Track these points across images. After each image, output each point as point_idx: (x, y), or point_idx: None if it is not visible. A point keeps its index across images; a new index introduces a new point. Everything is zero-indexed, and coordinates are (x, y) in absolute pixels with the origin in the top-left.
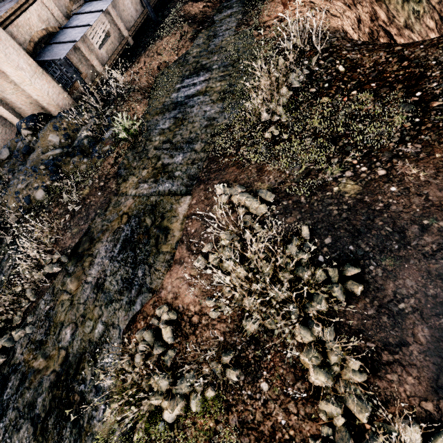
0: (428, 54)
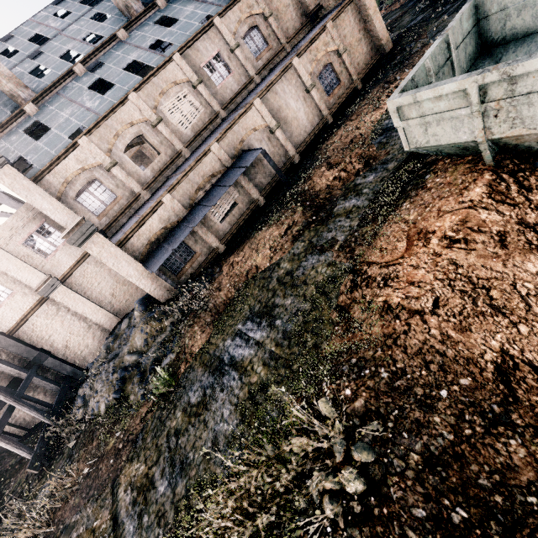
0: None
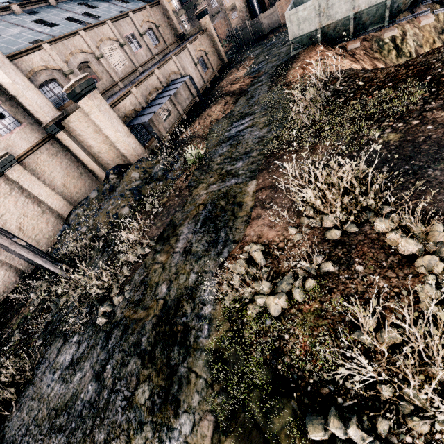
0: (428, 58)
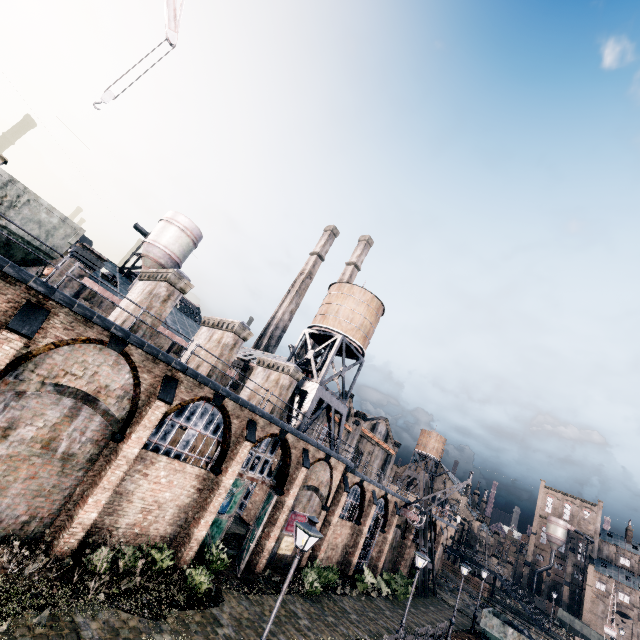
0: None
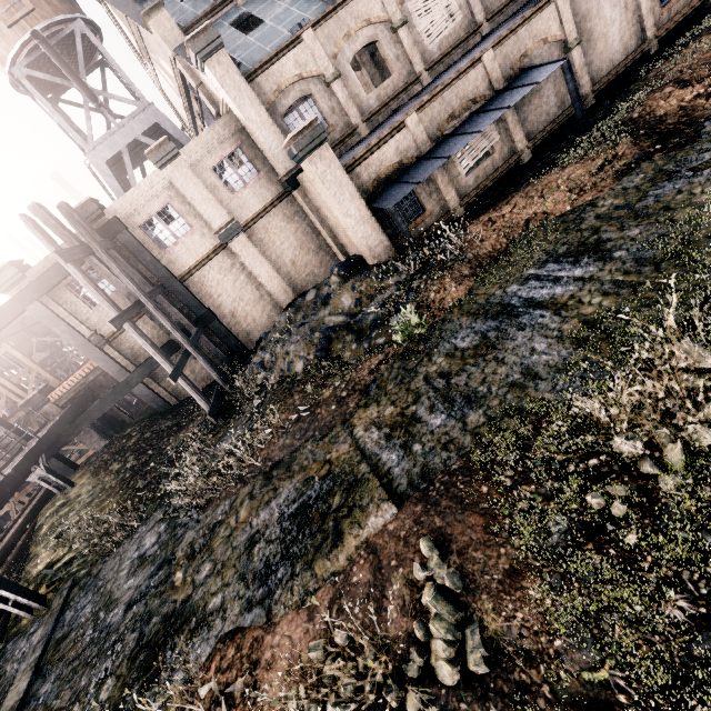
0: None
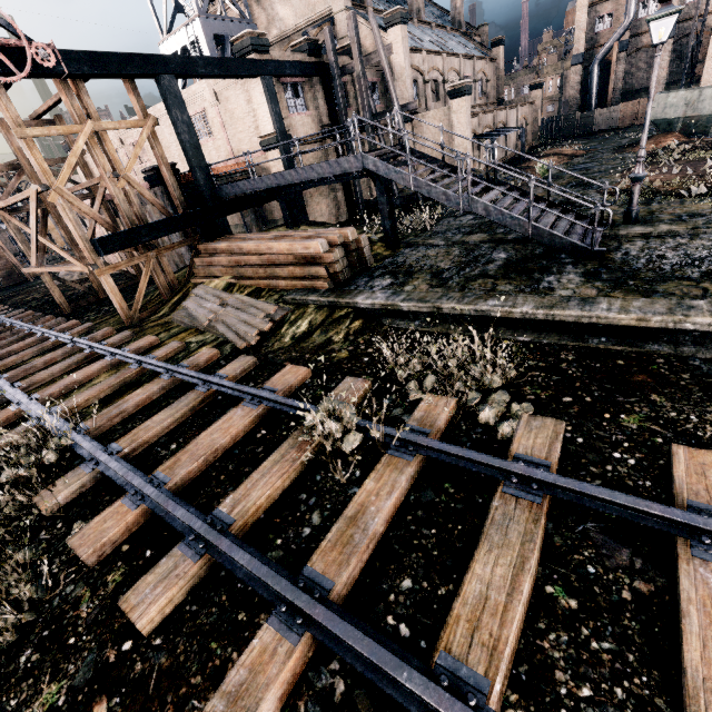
0: None
